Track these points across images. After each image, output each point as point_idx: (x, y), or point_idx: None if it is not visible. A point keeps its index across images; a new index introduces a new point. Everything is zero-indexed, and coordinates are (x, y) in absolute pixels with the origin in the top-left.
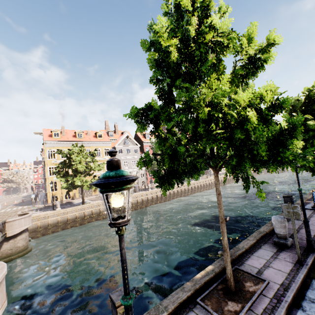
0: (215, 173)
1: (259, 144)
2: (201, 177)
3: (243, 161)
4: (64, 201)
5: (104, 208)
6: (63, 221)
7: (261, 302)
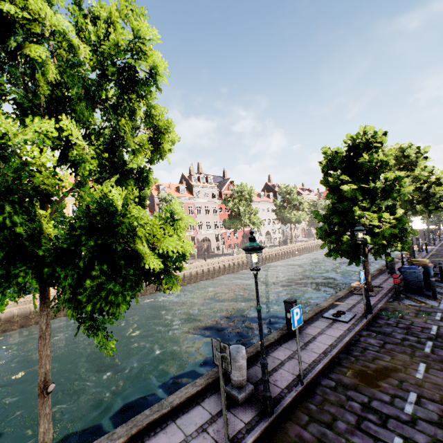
0: (40, 294)
1: None
2: (239, 252)
3: None
4: None
5: None
6: None
7: None
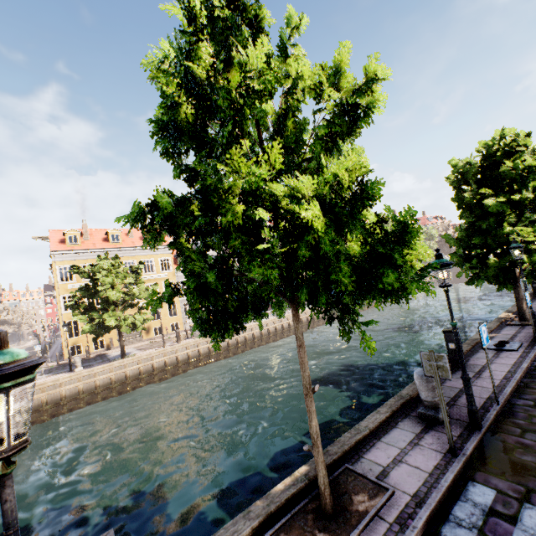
0: (294, 310)
1: (339, 264)
2: None
3: (319, 293)
4: (93, 353)
5: (161, 363)
6: (89, 390)
7: (372, 532)
